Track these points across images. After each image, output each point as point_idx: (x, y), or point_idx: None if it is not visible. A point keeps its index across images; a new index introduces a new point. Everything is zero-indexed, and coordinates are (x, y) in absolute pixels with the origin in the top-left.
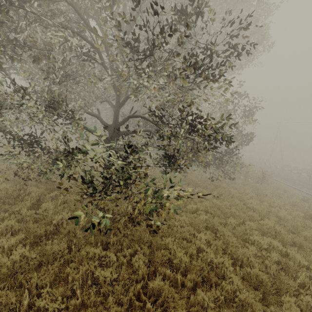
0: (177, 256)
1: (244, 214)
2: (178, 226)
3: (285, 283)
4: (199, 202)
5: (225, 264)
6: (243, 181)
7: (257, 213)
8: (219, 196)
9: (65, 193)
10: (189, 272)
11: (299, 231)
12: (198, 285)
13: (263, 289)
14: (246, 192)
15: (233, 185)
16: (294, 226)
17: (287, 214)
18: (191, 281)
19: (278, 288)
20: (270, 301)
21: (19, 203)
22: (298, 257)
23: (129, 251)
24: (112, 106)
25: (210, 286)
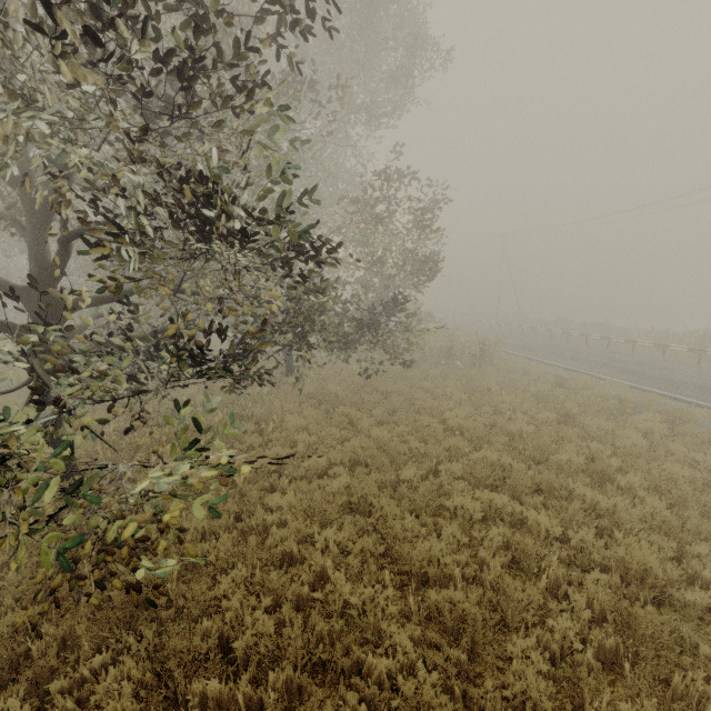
0: (246, 625)
1: (437, 448)
2: (271, 527)
3: (517, 601)
4: (340, 442)
5: (380, 602)
6: (443, 370)
7: (467, 436)
8: (388, 417)
9: None
10: (282, 660)
11: (549, 455)
12: (306, 691)
13: (469, 636)
14: (449, 394)
15: (423, 384)
16: (538, 448)
17: (528, 421)
18: (284, 687)
19: (506, 616)
20: (487, 659)
21: None
22: (542, 521)
23: (99, 659)
24: (19, 227)
25: (344, 676)
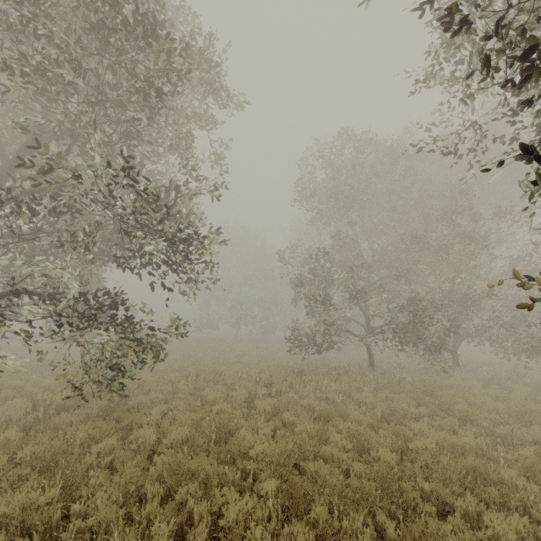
0: None
1: None
2: None
3: None
4: None
5: None
6: None
7: None
8: None
9: (453, 369)
10: None
11: None
12: None
13: None
14: None
15: None
16: None
17: None
18: None
19: None
20: None
21: (438, 377)
22: None
23: None
24: None
25: None
